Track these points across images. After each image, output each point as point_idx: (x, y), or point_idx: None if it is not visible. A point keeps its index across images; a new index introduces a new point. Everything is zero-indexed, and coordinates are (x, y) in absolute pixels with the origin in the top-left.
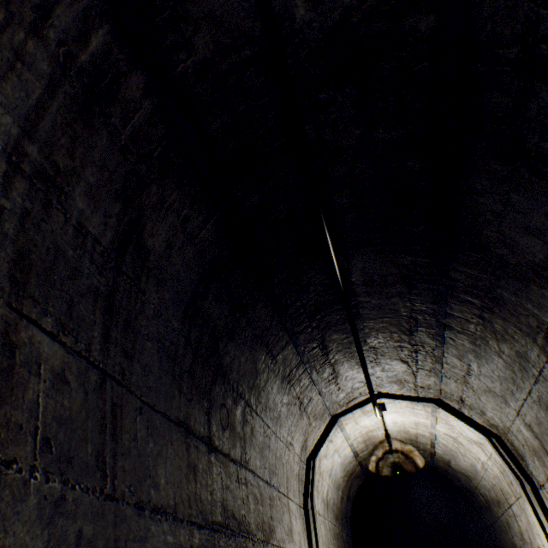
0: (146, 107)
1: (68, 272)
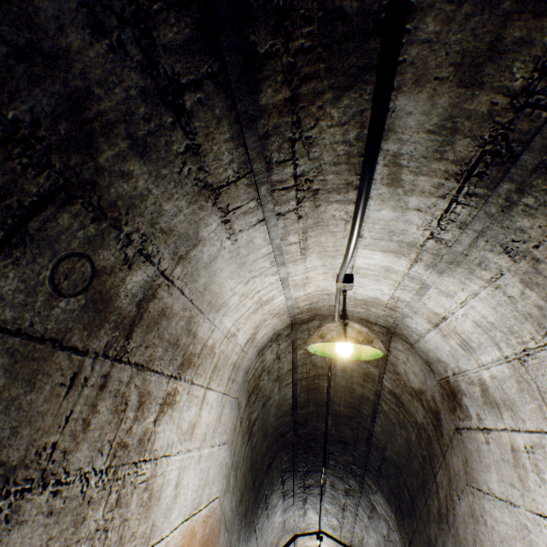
0: (289, 437)
1: (258, 479)
